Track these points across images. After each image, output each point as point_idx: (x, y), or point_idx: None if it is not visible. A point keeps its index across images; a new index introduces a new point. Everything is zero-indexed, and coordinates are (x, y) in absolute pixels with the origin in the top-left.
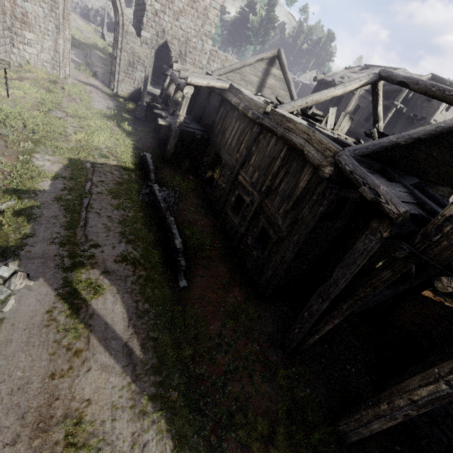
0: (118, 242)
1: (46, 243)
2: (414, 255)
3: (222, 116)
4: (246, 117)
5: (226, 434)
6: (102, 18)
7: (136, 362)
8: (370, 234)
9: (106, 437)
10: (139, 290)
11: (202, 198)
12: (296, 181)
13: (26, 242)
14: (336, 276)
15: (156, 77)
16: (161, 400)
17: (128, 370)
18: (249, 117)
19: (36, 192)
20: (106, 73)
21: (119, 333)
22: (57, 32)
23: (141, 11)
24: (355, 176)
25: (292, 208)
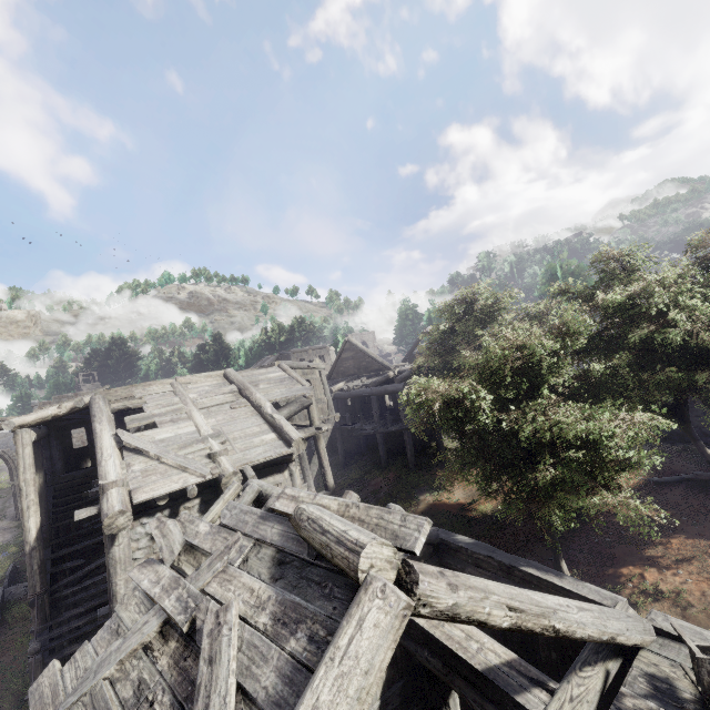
0: None
1: None
2: None
3: None
4: None
5: None
6: None
7: None
8: None
9: None
10: None
11: None
12: None
13: None
14: None
15: None
16: None
17: None
18: None
19: None
20: None
21: None
22: None
23: None
24: None
25: None
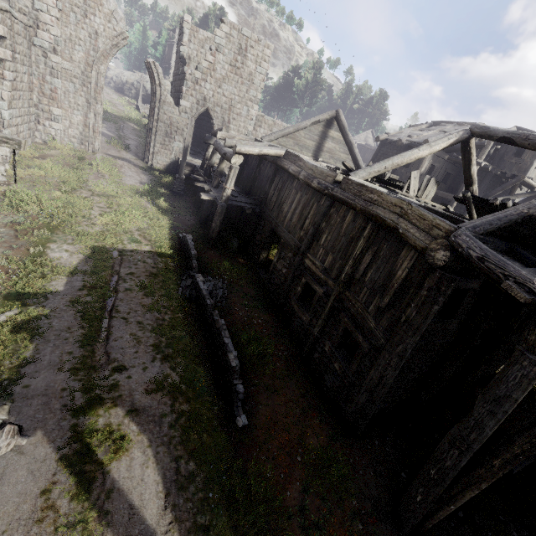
0: (151, 360)
1: (52, 370)
2: None
3: (278, 187)
4: (310, 187)
5: None
6: (137, 90)
7: None
8: (528, 352)
9: None
10: (181, 438)
11: (256, 287)
12: (391, 268)
13: (24, 371)
14: (479, 415)
15: (196, 146)
16: None
17: None
18: (314, 187)
19: (46, 294)
20: (140, 145)
21: (150, 524)
22: (88, 106)
23: (180, 81)
24: (488, 265)
25: (389, 305)
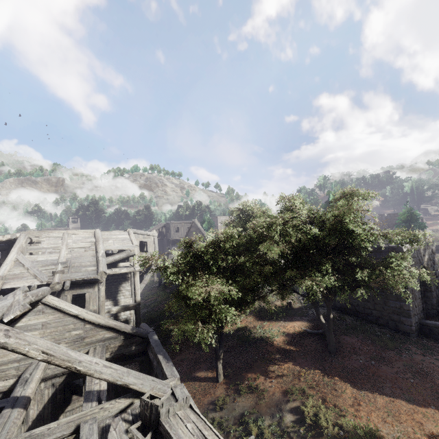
0: None
1: None
2: None
3: None
4: None
5: None
6: None
7: None
8: None
9: None
10: None
11: None
12: None
13: None
14: None
15: None
16: None
17: None
18: None
19: None
20: None
21: None
22: None
23: None
24: None
25: None
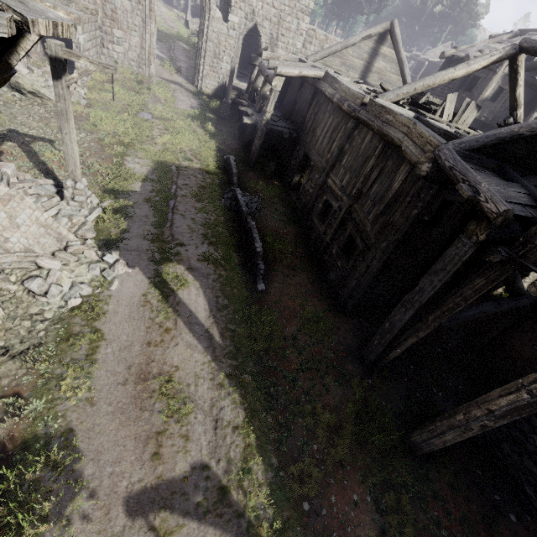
0: (201, 243)
1: (139, 238)
2: (512, 260)
3: (314, 111)
4: (341, 110)
5: (293, 418)
6: (185, 1)
7: (215, 346)
8: (465, 237)
9: (191, 396)
10: (220, 287)
11: (286, 205)
12: (390, 182)
13: (124, 236)
14: (423, 283)
15: (243, 68)
16: (236, 379)
17: (209, 351)
18: (344, 110)
19: (129, 193)
20: (190, 67)
21: (201, 321)
22: (144, 26)
23: None
24: (455, 173)
25: (383, 212)
